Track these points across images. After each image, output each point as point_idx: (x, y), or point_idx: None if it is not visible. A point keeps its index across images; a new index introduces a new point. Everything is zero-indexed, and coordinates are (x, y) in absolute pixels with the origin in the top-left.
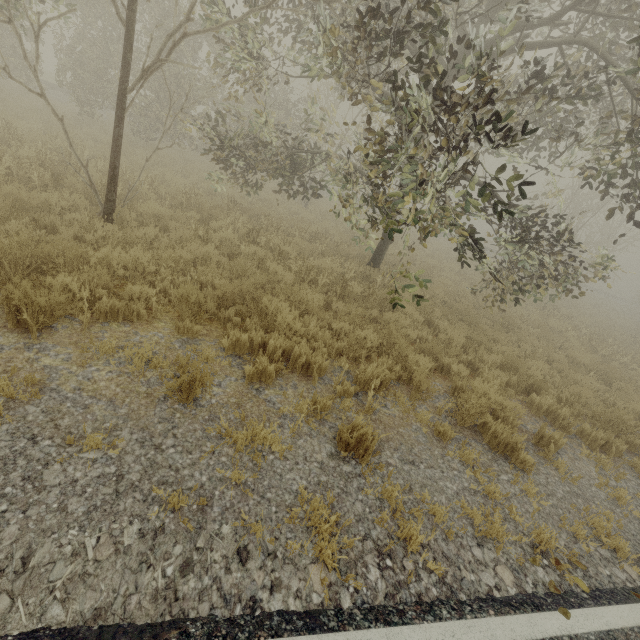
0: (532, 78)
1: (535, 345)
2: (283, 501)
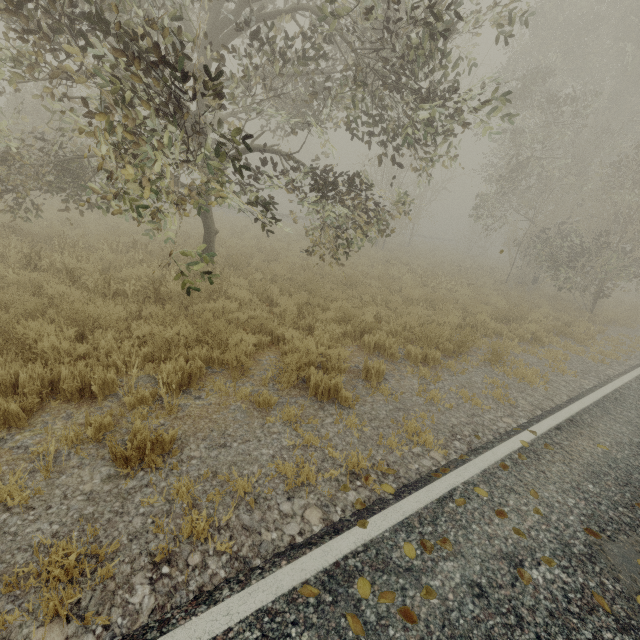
0: (254, 39)
1: (374, 294)
2: (11, 566)
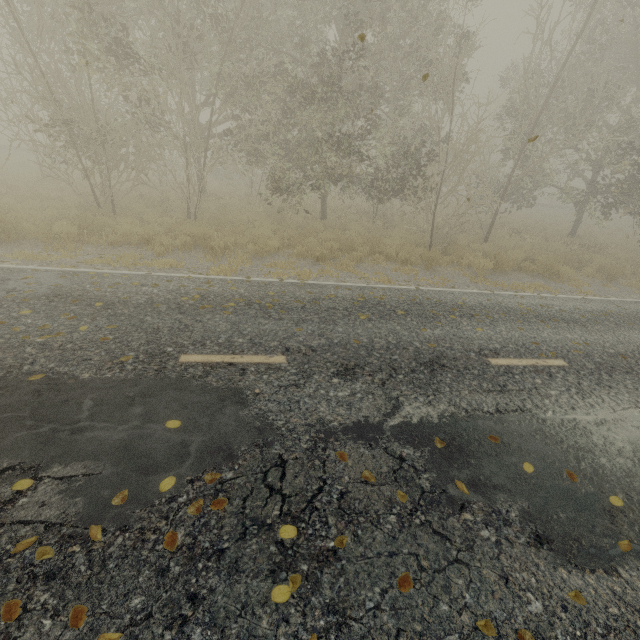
0: None
1: None
2: None
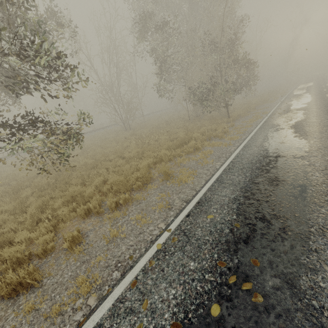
0: None
1: (108, 166)
2: None
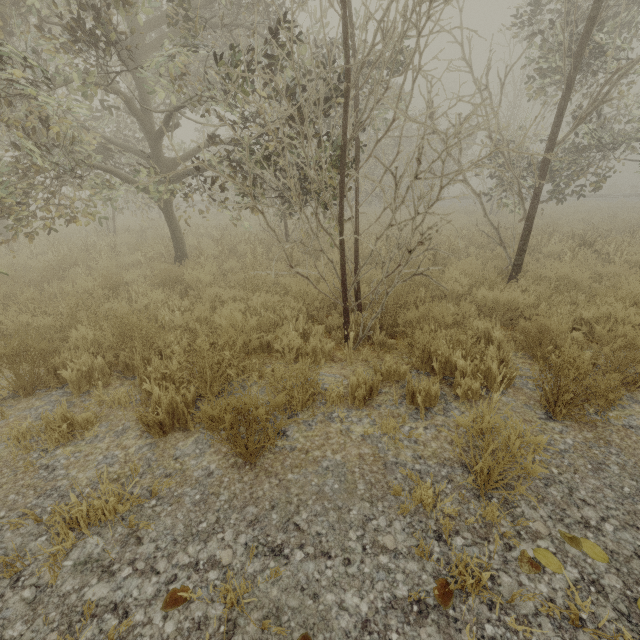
0: None
1: None
2: None
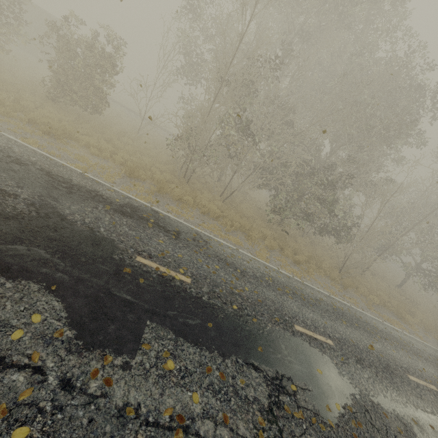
0: None
1: None
2: None
